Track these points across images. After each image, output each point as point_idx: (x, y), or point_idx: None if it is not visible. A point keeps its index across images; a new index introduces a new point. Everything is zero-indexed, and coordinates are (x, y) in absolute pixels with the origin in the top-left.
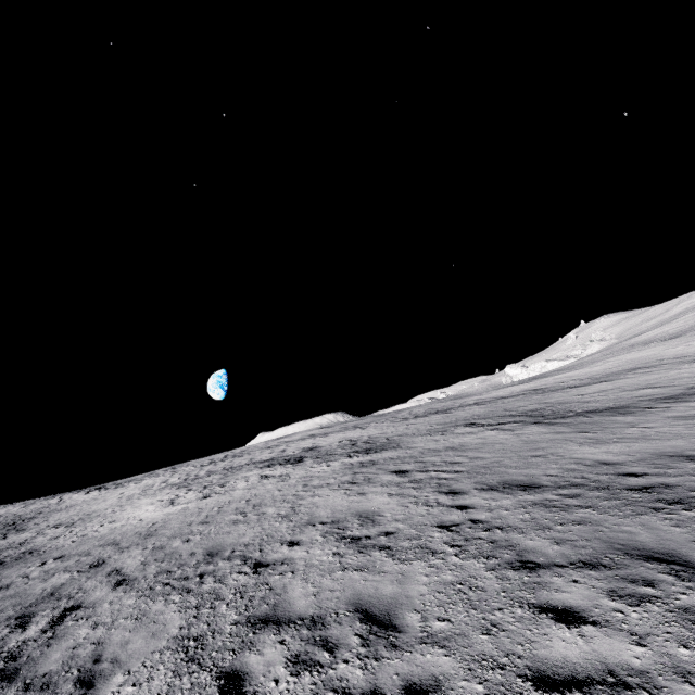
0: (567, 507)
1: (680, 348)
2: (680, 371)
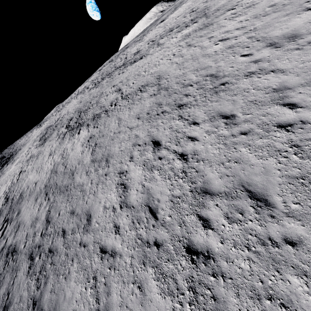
0: None
1: None
2: (153, 57)
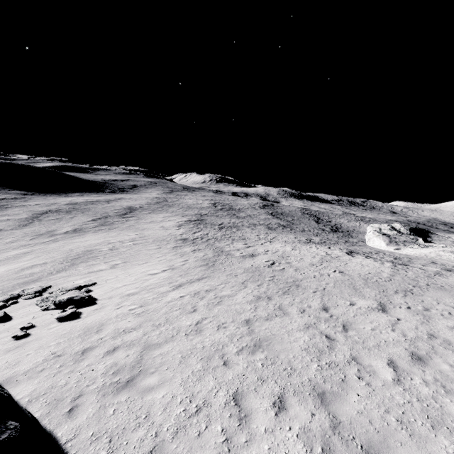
0: (5, 207)
1: (129, 234)
2: (67, 224)
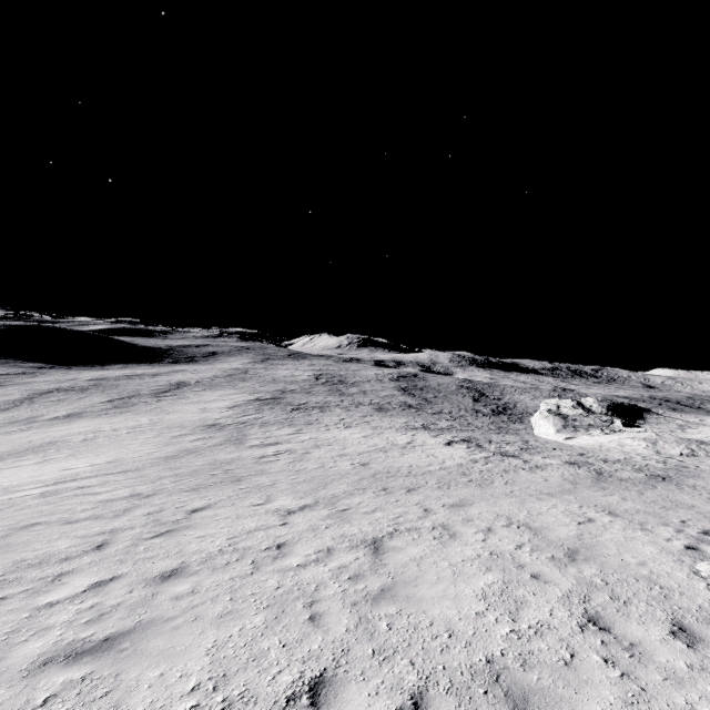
0: None
1: (140, 419)
2: (67, 407)
